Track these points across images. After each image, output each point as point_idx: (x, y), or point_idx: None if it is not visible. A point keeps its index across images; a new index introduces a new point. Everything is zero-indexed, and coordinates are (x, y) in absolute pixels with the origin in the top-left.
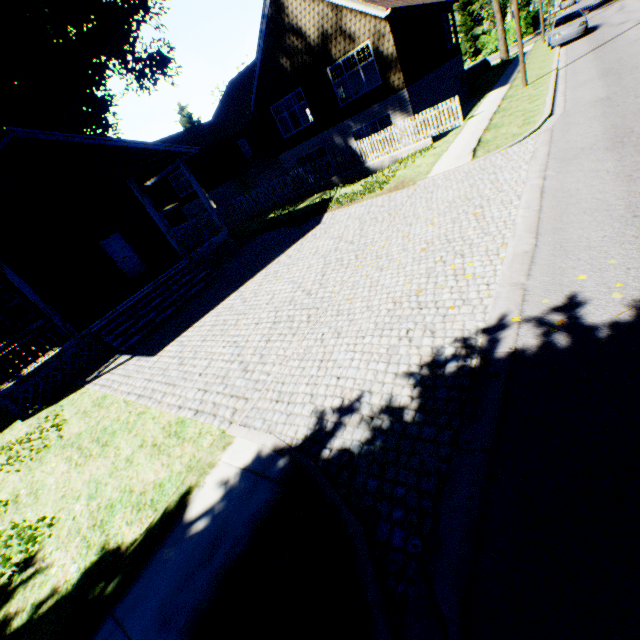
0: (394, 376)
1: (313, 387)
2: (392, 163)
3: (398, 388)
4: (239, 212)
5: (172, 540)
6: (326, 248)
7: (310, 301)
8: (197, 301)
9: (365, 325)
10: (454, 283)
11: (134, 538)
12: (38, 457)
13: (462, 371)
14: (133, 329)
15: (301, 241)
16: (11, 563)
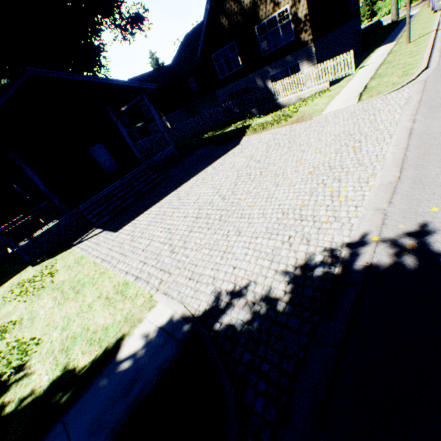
0: (274, 272)
1: (216, 272)
2: (297, 101)
3: (276, 282)
4: (185, 131)
5: (106, 372)
6: (240, 164)
7: (223, 204)
8: (149, 195)
9: (259, 228)
10: (330, 202)
11: (84, 364)
12: (37, 294)
13: (326, 276)
14: (105, 211)
15: (224, 157)
16: (11, 366)
